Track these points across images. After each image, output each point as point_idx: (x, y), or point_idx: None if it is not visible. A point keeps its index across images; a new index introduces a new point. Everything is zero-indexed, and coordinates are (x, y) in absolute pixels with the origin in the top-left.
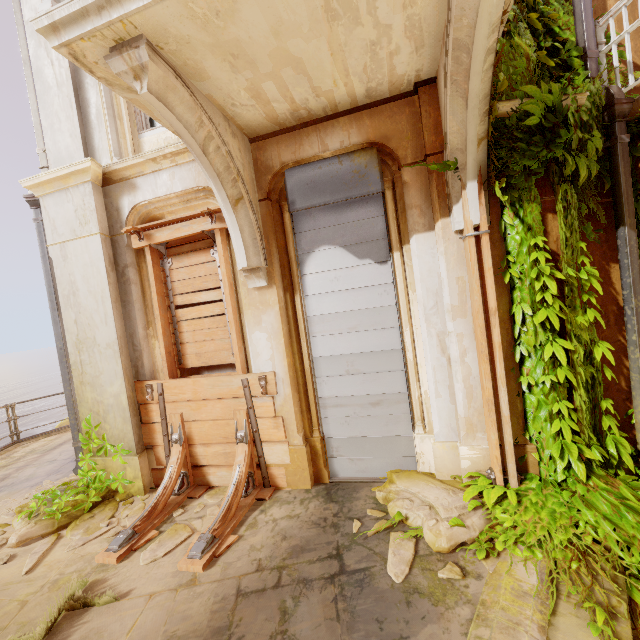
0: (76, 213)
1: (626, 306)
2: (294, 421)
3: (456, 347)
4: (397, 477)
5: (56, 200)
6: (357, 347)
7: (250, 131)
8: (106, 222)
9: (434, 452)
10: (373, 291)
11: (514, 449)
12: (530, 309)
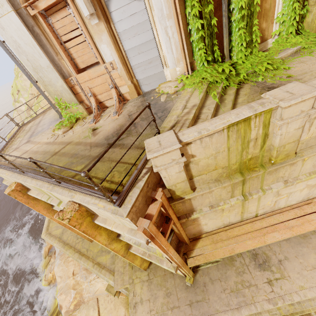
0: None
1: (222, 0)
2: (126, 77)
3: (170, 32)
4: (161, 84)
5: None
6: (139, 42)
7: None
8: (9, 2)
9: (170, 73)
10: (139, 14)
11: (190, 64)
12: (190, 10)
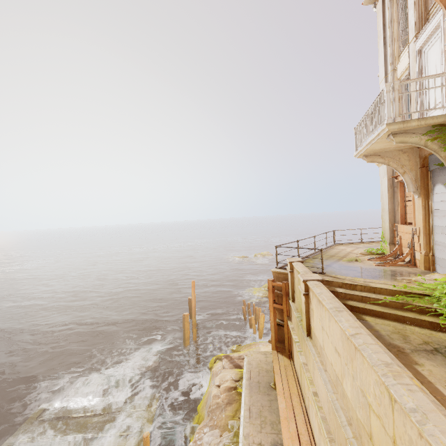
0: (383, 172)
1: None
2: (422, 246)
3: None
4: (442, 274)
5: (381, 168)
6: (444, 224)
7: (414, 147)
8: (391, 173)
9: None
10: None
11: None
12: None
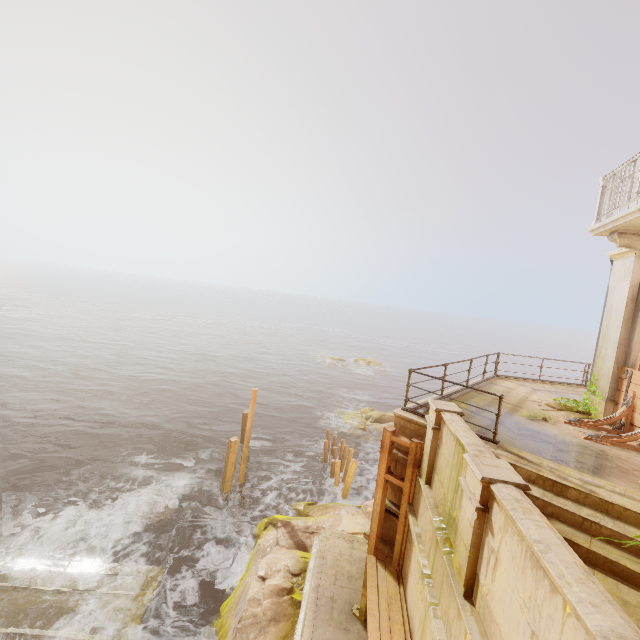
0: (624, 271)
1: None
2: None
3: None
4: None
5: (618, 263)
6: None
7: None
8: (639, 276)
9: None
10: None
11: None
12: None
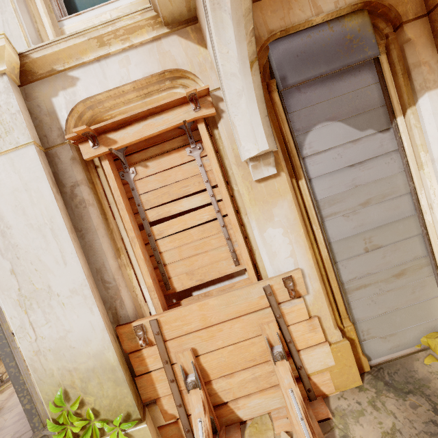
0: None
1: None
2: (329, 317)
3: None
4: None
5: None
6: (372, 222)
7: None
8: (34, 131)
9: None
10: (379, 161)
11: None
12: None
